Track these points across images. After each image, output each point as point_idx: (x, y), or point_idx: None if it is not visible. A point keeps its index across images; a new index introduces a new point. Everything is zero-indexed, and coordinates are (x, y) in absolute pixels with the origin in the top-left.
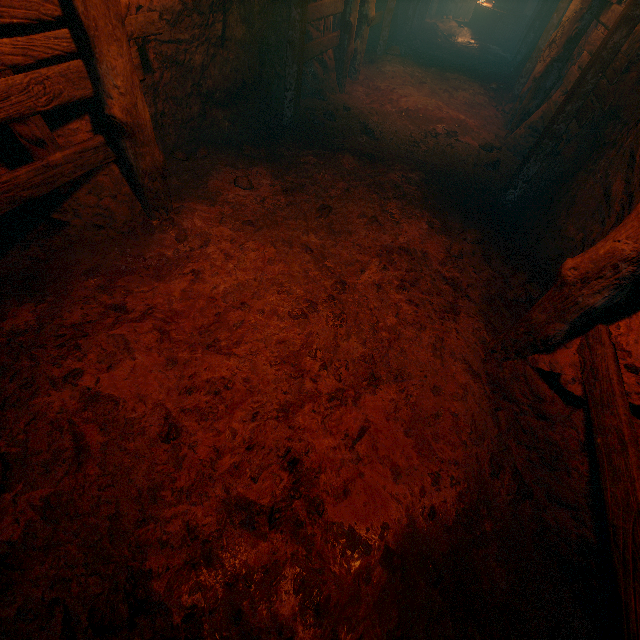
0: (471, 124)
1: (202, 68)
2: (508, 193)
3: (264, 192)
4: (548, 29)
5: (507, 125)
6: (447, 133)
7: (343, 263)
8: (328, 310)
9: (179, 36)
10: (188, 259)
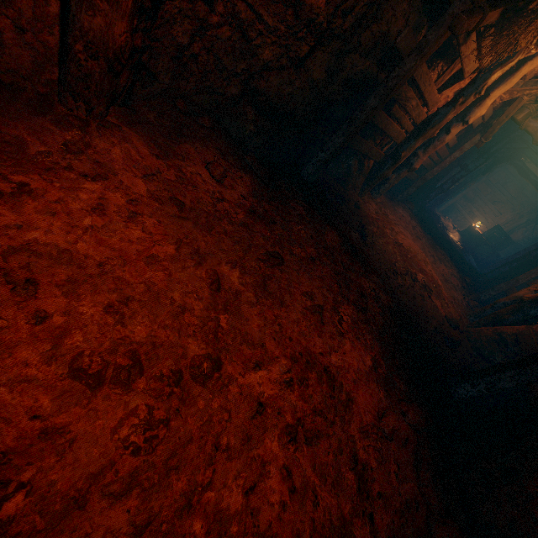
0: (444, 293)
1: (265, 66)
2: (462, 385)
3: (230, 195)
4: (531, 272)
5: (470, 316)
6: (424, 285)
7: (243, 334)
8: (149, 397)
9: (263, 13)
10: (46, 171)
